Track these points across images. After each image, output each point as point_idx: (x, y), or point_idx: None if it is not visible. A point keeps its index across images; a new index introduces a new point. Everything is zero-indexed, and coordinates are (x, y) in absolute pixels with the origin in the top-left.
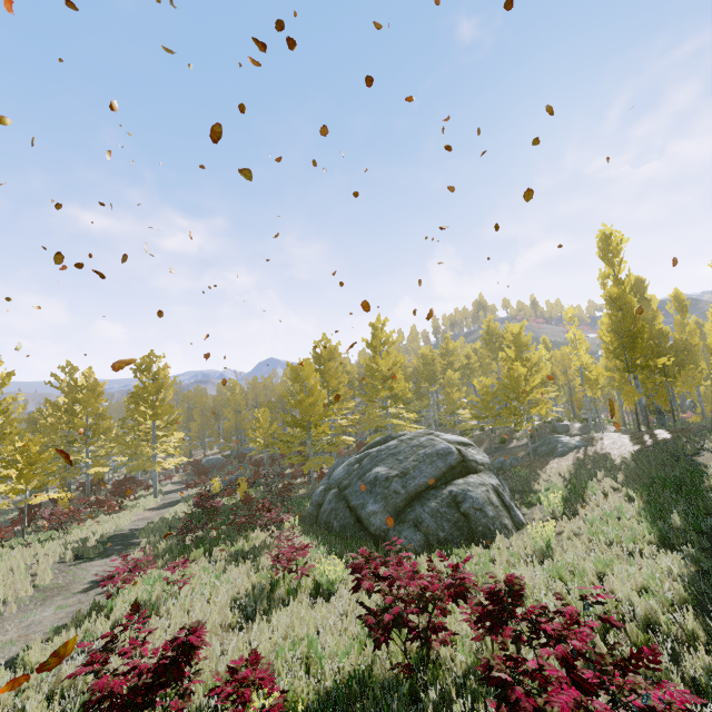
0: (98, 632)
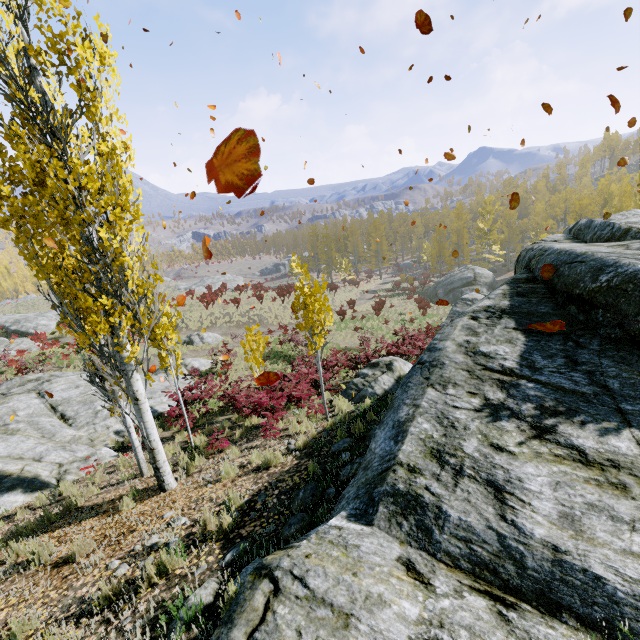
0: (373, 304)
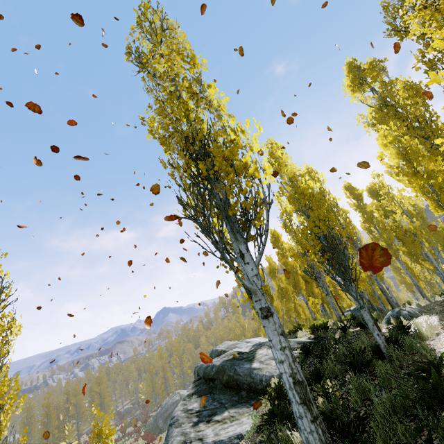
0: None
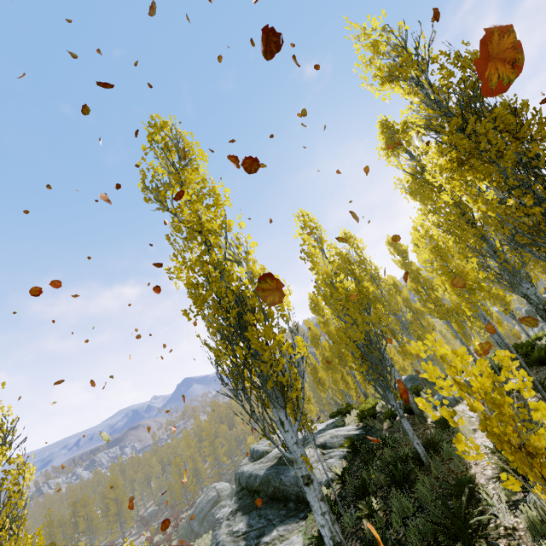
0: None
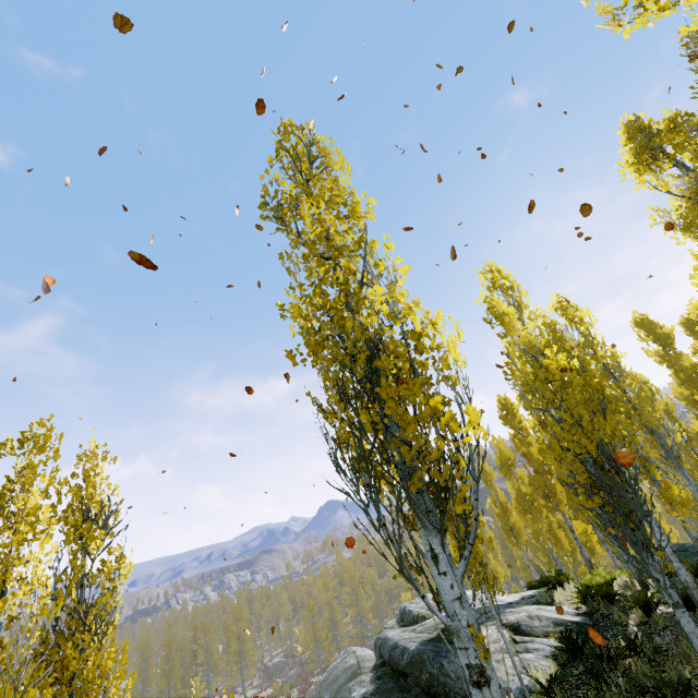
0: None
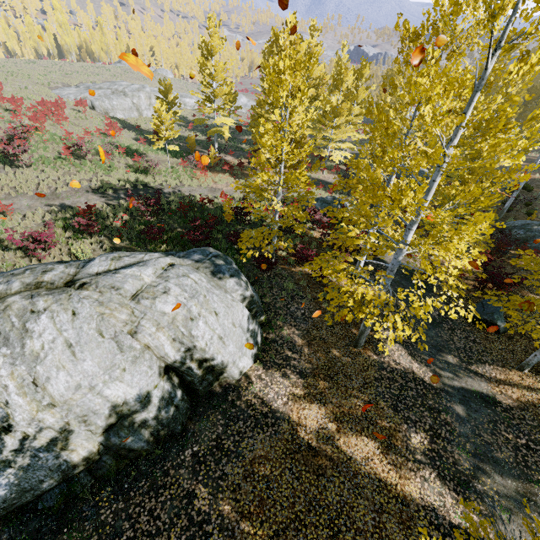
0: None
